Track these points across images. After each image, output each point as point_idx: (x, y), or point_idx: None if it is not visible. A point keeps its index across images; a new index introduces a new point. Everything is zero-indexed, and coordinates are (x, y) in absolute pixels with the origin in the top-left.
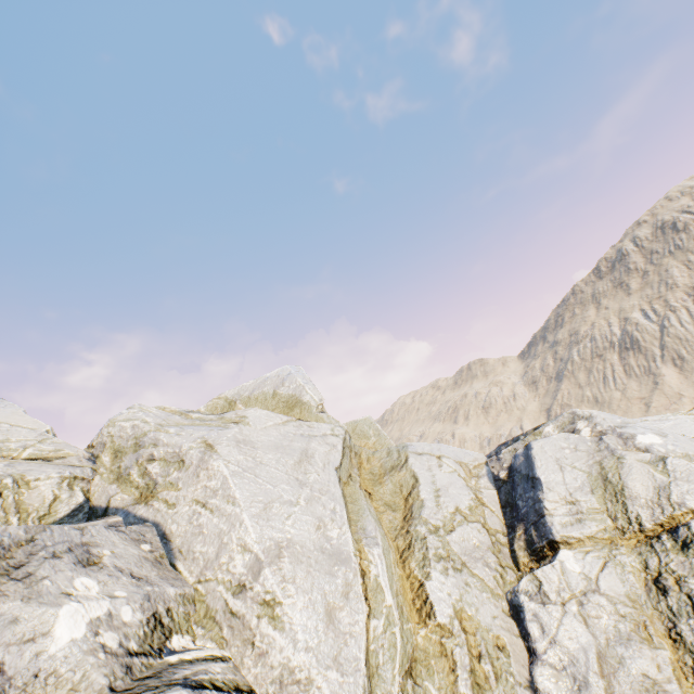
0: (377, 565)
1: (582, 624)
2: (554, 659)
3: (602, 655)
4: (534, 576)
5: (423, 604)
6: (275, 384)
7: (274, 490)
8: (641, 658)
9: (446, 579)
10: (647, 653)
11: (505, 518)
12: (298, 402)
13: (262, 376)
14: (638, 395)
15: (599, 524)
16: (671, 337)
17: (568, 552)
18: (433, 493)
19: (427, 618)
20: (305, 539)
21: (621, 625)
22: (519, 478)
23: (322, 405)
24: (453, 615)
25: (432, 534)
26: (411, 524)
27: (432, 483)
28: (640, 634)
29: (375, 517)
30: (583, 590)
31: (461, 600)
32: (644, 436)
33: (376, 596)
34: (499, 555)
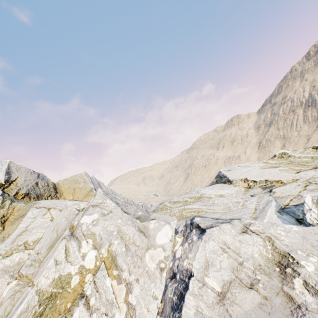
0: None
1: None
2: None
3: None
4: None
5: None
6: None
7: None
8: None
9: None
10: None
11: None
12: None
13: None
14: (306, 133)
15: (33, 269)
16: None
17: (15, 282)
18: (18, 234)
19: None
20: None
21: None
22: None
23: None
24: None
25: None
26: None
27: (26, 226)
28: None
29: None
30: None
31: None
32: (87, 217)
33: None
34: None
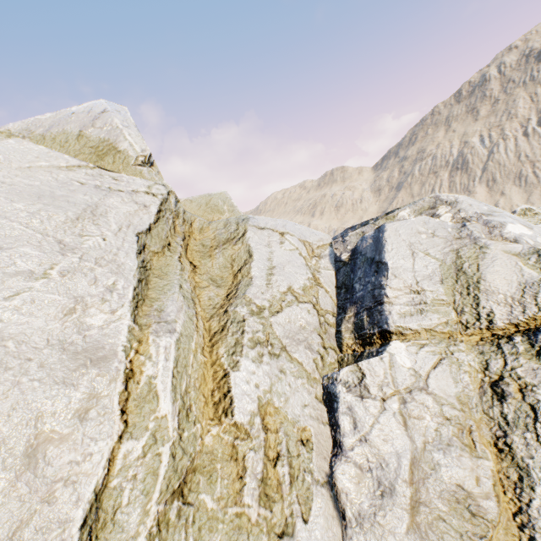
0: (158, 362)
1: (401, 425)
2: (361, 459)
3: (416, 461)
4: (357, 368)
5: (222, 398)
6: (83, 123)
7: (1, 255)
8: (459, 468)
9: (257, 368)
10: (468, 462)
11: (338, 299)
12: (112, 150)
13: (65, 110)
14: None
15: (441, 317)
16: (494, 162)
17: (401, 344)
18: (266, 271)
19: (223, 415)
20: (32, 331)
21: (444, 428)
22: (362, 262)
23: (144, 156)
24: (256, 411)
25: (253, 315)
26: (232, 303)
27: (267, 260)
28: (462, 440)
29: (188, 295)
30: (410, 387)
31: (270, 391)
32: (515, 226)
33: (143, 407)
34: (324, 336)
